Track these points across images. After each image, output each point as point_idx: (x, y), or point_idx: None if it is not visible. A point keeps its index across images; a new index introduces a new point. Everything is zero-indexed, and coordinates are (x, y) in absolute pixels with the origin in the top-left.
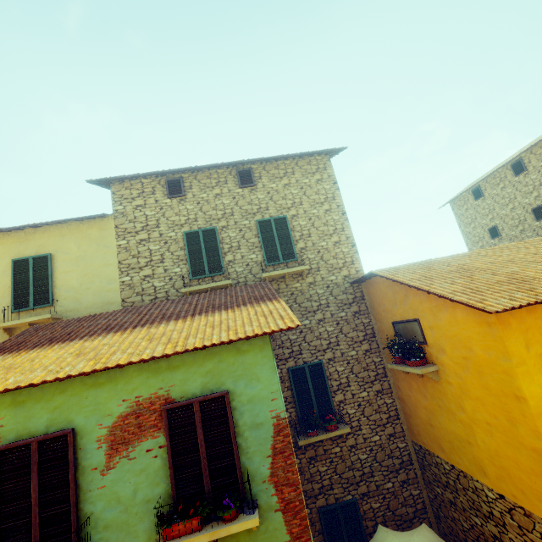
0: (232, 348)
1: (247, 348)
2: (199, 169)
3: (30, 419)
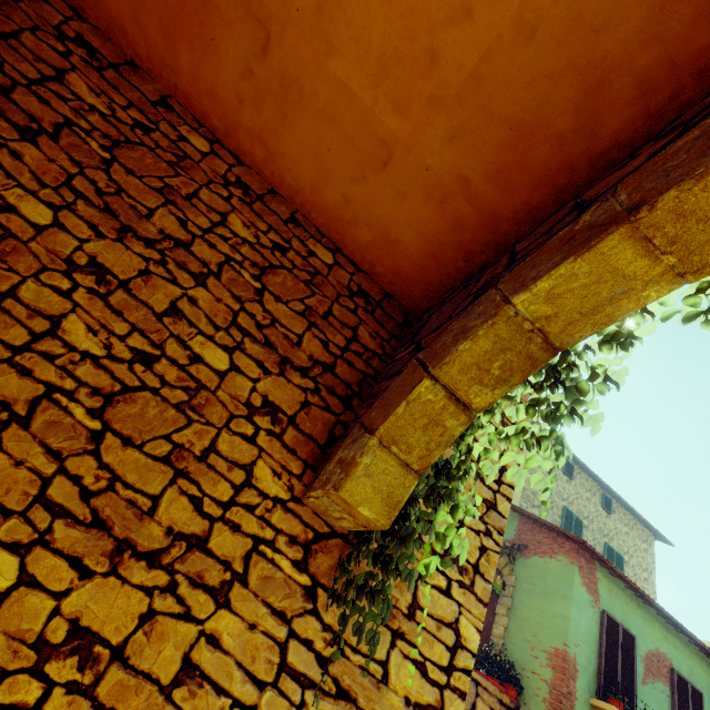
0: (700, 663)
1: (707, 671)
2: (583, 469)
3: (613, 606)
